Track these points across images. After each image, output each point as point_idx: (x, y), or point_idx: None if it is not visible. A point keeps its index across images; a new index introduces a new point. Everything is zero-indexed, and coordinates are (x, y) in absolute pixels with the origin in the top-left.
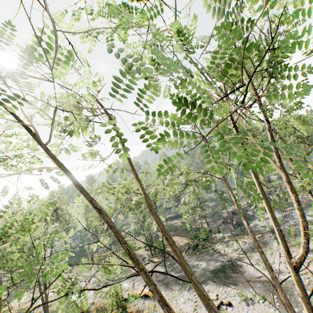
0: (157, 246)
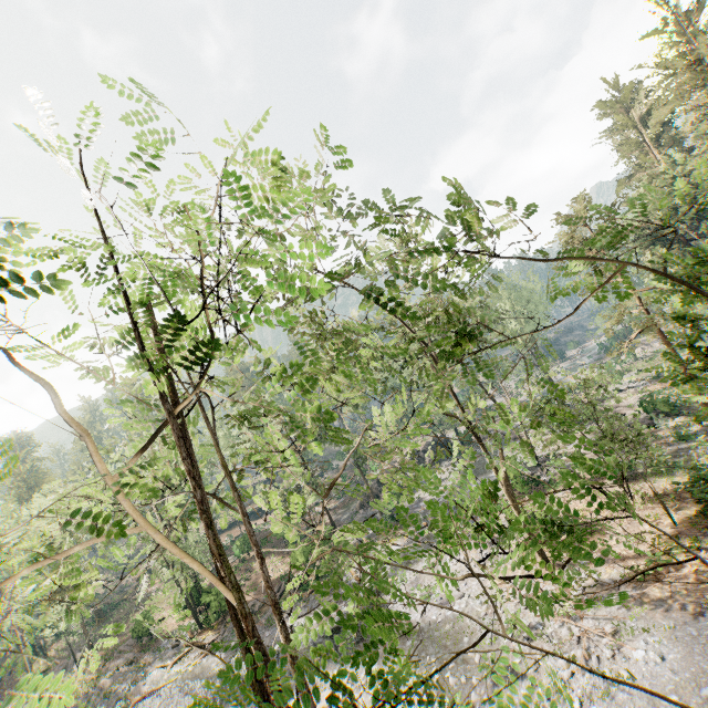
0: (211, 601)
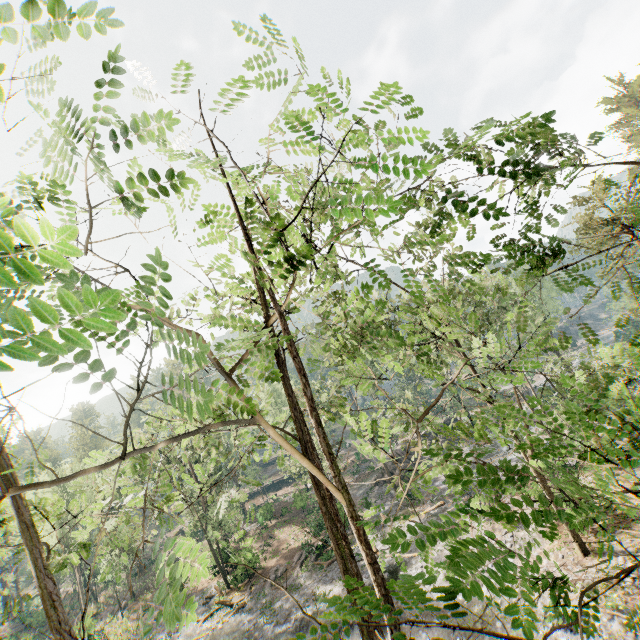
0: (239, 562)
